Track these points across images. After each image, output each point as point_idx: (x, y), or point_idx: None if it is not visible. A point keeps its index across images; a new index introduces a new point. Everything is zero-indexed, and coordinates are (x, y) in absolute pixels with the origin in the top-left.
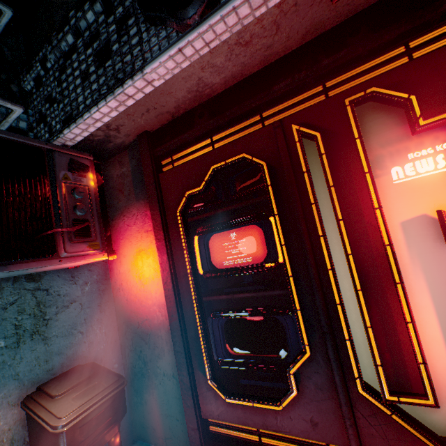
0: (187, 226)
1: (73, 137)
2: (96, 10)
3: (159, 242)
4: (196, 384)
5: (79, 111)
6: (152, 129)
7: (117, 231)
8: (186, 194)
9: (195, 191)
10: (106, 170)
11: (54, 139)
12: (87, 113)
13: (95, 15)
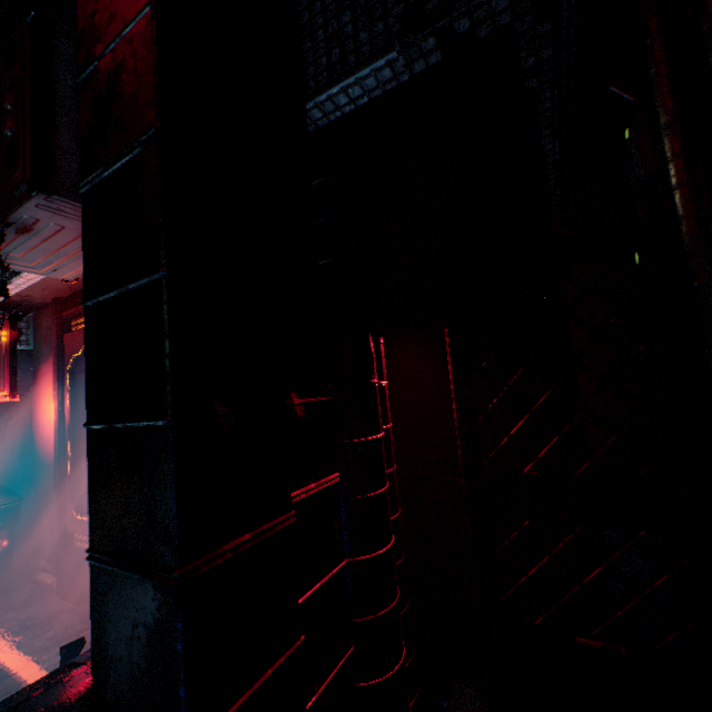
0: (76, 381)
1: None
2: None
3: (56, 391)
4: (68, 506)
5: None
6: (63, 296)
7: (42, 375)
8: (73, 356)
9: (78, 356)
10: (40, 318)
11: None
12: None
13: None
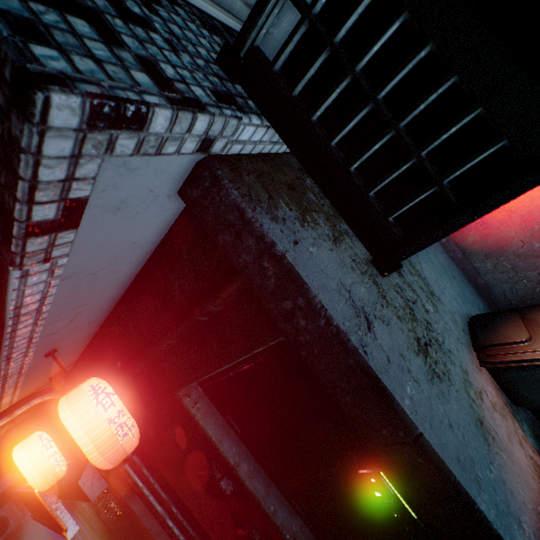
0: None
1: None
2: None
3: None
4: None
5: None
6: None
7: None
8: None
9: None
10: None
11: None
12: None
13: None
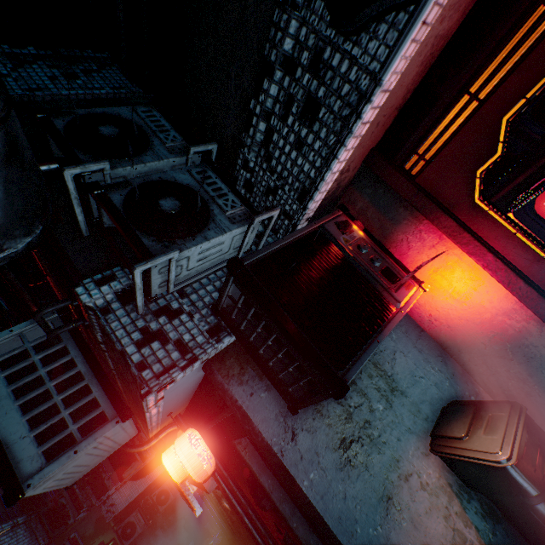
0: (496, 208)
1: (314, 206)
2: (277, 80)
3: (468, 246)
4: None
5: (310, 179)
6: (375, 143)
7: None
8: (476, 175)
9: (490, 163)
10: None
11: (299, 220)
12: (327, 173)
13: (277, 85)
